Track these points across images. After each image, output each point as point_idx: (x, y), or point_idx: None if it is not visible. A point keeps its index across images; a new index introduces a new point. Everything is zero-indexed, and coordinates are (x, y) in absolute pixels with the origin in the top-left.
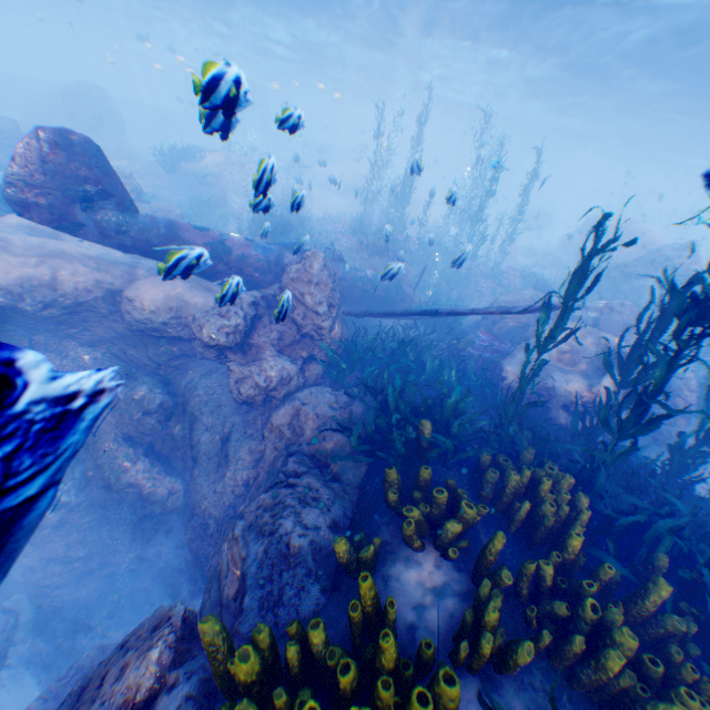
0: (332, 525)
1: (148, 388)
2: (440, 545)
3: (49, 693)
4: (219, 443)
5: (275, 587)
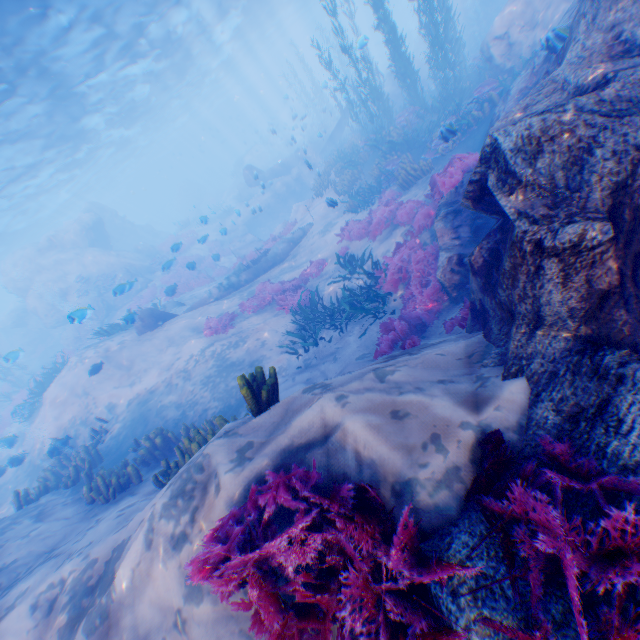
0: None
1: None
2: None
3: None
4: None
5: None
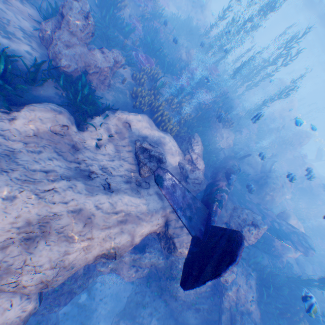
0: None
1: (157, 259)
2: None
3: None
4: None
5: None
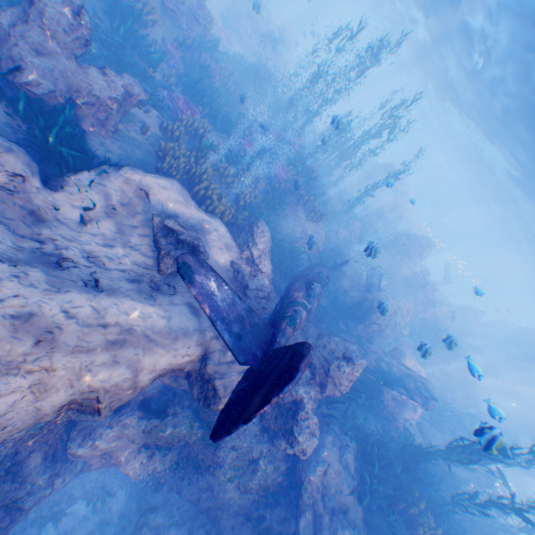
0: None
1: (190, 427)
2: None
3: None
4: (246, 461)
5: None
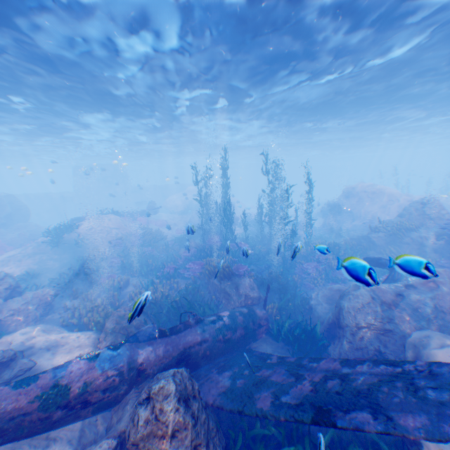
0: None
1: None
2: None
3: None
4: None
5: None
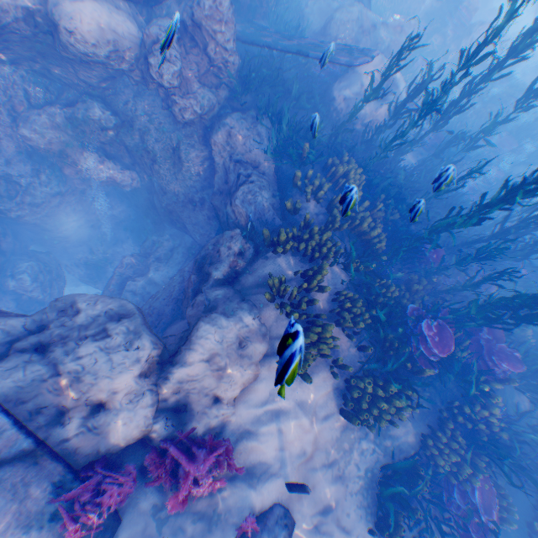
0: (272, 196)
1: (100, 112)
2: (317, 200)
3: (121, 274)
4: (171, 152)
5: (263, 220)
